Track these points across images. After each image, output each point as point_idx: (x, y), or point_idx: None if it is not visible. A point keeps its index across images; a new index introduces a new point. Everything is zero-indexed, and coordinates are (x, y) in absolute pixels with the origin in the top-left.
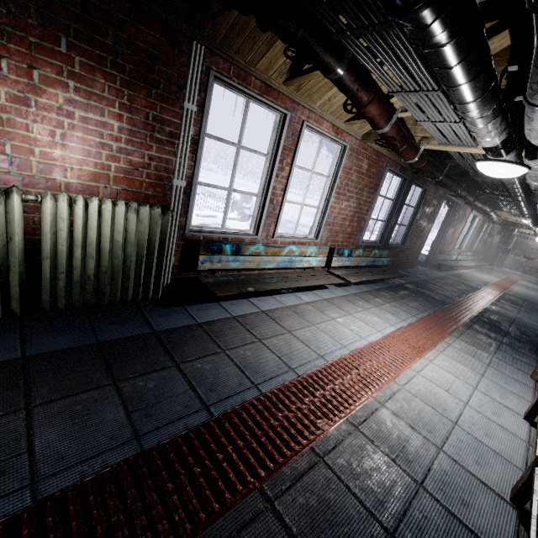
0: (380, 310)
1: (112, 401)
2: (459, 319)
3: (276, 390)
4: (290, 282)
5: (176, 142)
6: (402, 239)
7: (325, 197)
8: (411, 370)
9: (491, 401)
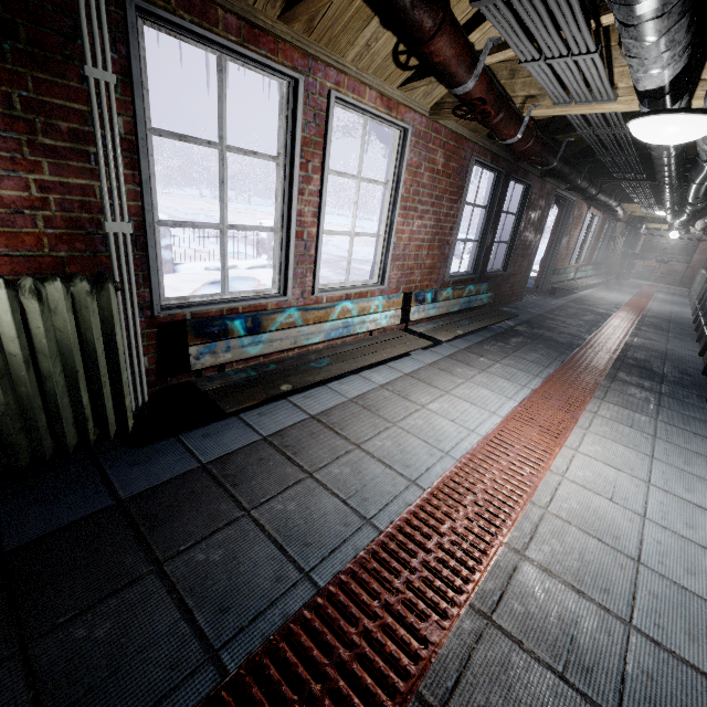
0: (489, 376)
1: (10, 700)
2: (597, 367)
3: (344, 574)
4: (350, 360)
5: (90, 150)
6: (503, 262)
7: (386, 218)
8: (552, 473)
9: (676, 502)
